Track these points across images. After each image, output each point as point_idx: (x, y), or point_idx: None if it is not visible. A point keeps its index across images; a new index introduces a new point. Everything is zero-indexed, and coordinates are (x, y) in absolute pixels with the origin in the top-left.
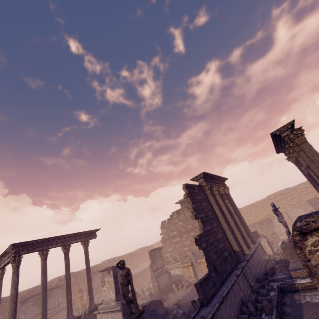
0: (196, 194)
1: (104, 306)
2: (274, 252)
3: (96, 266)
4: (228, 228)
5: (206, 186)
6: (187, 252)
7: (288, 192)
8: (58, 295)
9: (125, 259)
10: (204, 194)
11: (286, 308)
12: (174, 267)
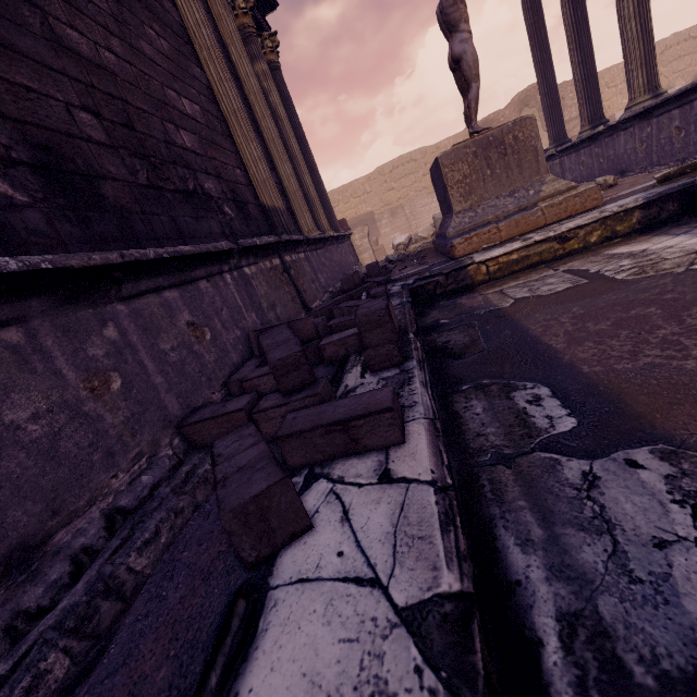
0: None
1: None
2: None
3: None
4: (242, 111)
5: None
6: None
7: (422, 157)
8: None
9: None
10: None
11: (446, 335)
12: None
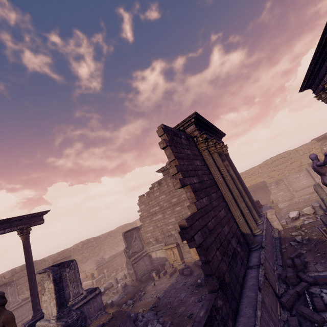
0: (183, 145)
1: (43, 325)
2: (283, 226)
3: (66, 251)
4: (233, 200)
5: (199, 137)
6: (172, 231)
7: (288, 155)
8: (5, 295)
9: (104, 239)
10: (196, 149)
11: None
12: (155, 250)
